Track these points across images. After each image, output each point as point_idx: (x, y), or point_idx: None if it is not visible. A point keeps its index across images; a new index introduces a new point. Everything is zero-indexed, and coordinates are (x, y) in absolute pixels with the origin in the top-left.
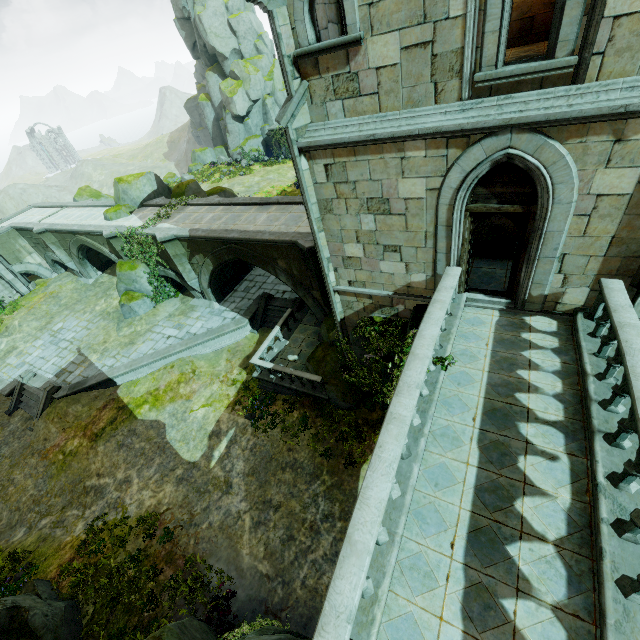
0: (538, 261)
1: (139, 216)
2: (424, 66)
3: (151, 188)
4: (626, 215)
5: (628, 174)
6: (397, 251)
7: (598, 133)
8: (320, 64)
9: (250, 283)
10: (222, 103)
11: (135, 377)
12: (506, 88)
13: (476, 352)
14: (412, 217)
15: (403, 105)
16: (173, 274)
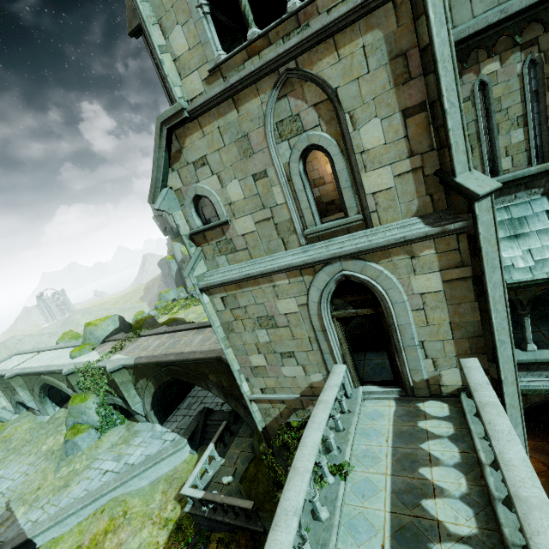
0: (404, 350)
1: (99, 351)
2: (272, 230)
3: (114, 326)
4: (449, 305)
5: (432, 277)
6: (292, 356)
7: (397, 254)
8: (207, 237)
9: (193, 399)
10: (183, 259)
11: (59, 532)
12: (328, 235)
13: (377, 451)
14: (294, 327)
15: (265, 253)
16: (120, 401)
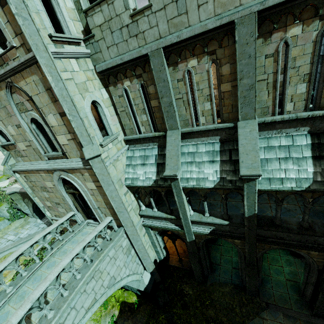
0: (94, 209)
1: (10, 180)
2: (33, 151)
3: None
4: (101, 195)
5: (92, 184)
6: (60, 204)
7: (77, 172)
8: (10, 147)
9: None
10: None
11: None
12: (56, 157)
13: (69, 250)
14: (55, 193)
15: (35, 160)
16: (19, 207)
